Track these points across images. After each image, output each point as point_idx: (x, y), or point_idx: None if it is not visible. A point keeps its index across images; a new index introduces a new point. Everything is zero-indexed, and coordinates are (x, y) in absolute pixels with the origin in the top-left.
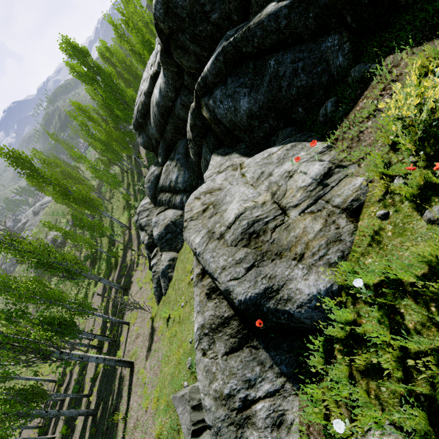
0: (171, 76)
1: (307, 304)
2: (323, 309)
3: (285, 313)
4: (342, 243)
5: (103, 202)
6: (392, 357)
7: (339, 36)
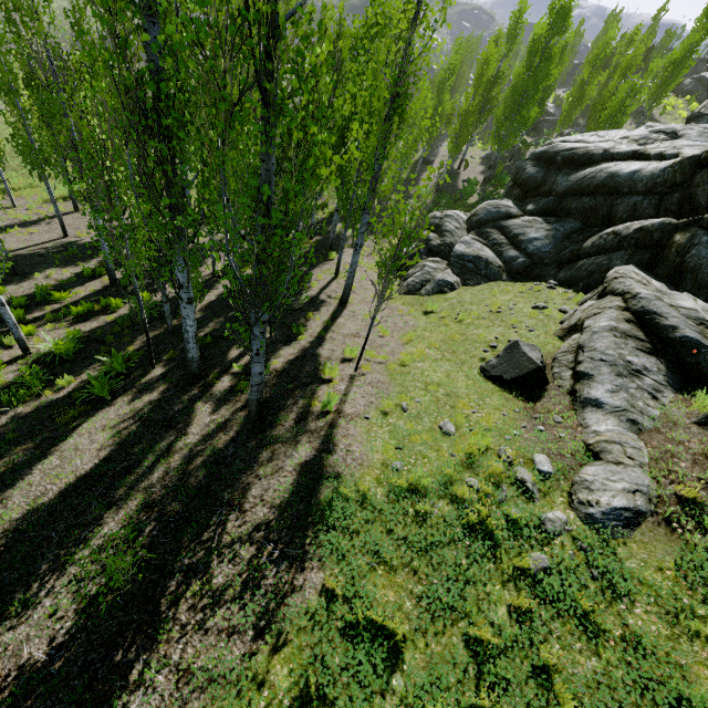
0: (668, 179)
1: None
2: None
3: None
4: None
5: None
6: None
7: None
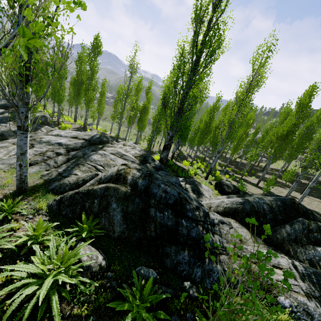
0: None
1: None
2: None
3: None
4: None
5: None
6: None
7: None
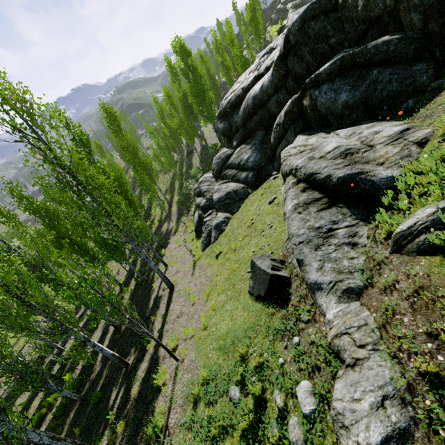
0: (278, 77)
1: (385, 179)
2: (395, 181)
3: (370, 181)
4: (411, 157)
5: None
6: (438, 180)
7: (427, 64)
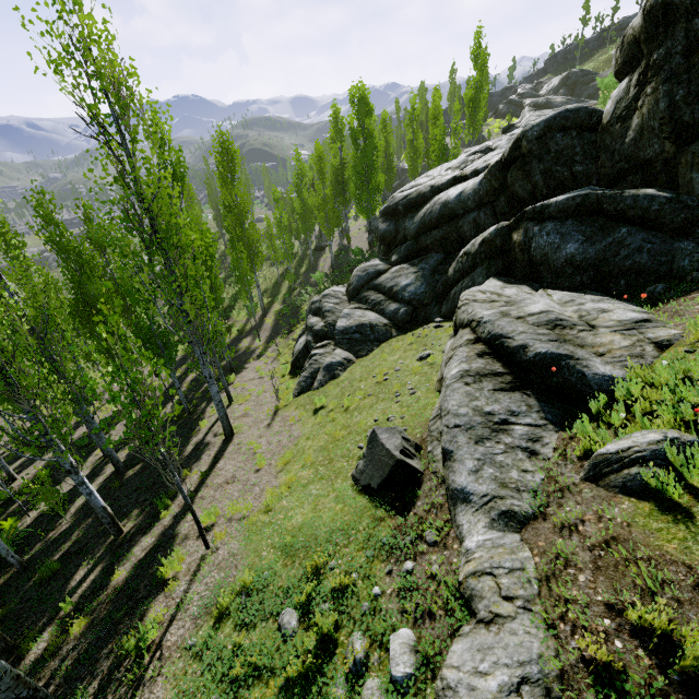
0: (488, 189)
1: (601, 376)
2: (613, 384)
3: (580, 372)
4: (643, 360)
5: None
6: (673, 401)
7: (694, 245)
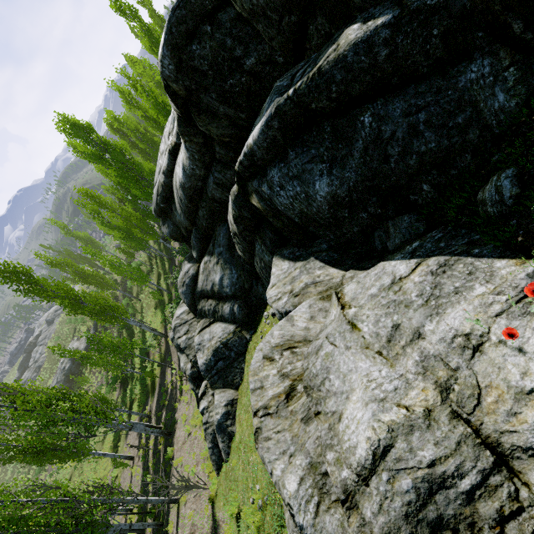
0: (197, 149)
1: None
2: None
3: None
4: None
5: (130, 300)
6: None
7: (491, 59)
